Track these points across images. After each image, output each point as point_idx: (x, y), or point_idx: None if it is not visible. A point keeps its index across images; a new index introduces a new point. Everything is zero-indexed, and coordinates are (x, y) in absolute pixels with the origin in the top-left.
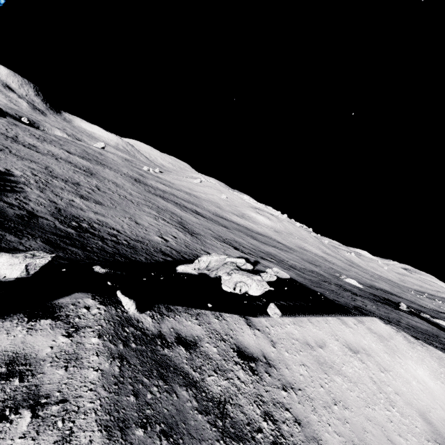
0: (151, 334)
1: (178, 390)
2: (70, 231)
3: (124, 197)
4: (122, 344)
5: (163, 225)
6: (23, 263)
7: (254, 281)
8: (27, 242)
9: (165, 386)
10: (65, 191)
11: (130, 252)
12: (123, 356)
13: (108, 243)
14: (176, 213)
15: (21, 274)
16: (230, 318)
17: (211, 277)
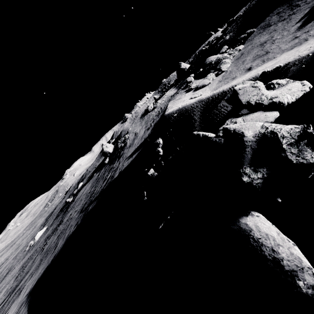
0: None
1: None
2: None
3: None
4: None
5: None
6: None
7: (253, 82)
8: None
9: None
10: None
11: None
12: None
13: None
14: None
15: None
16: None
17: None
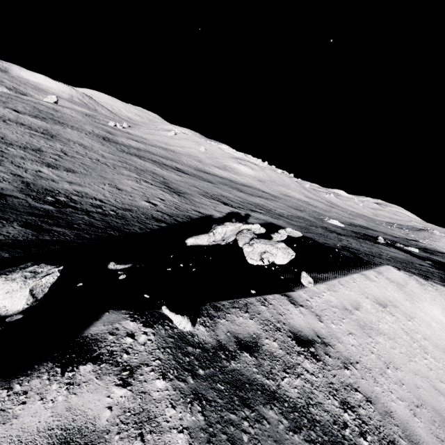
0: (211, 348)
1: (264, 412)
2: (48, 209)
3: (96, 161)
4: (190, 376)
5: (147, 188)
6: (25, 287)
7: (279, 249)
8: (3, 229)
9: (252, 415)
10: (27, 161)
11: (121, 223)
12: (198, 393)
13: (94, 217)
14: (157, 173)
15: (27, 303)
16: (274, 300)
17: (222, 244)
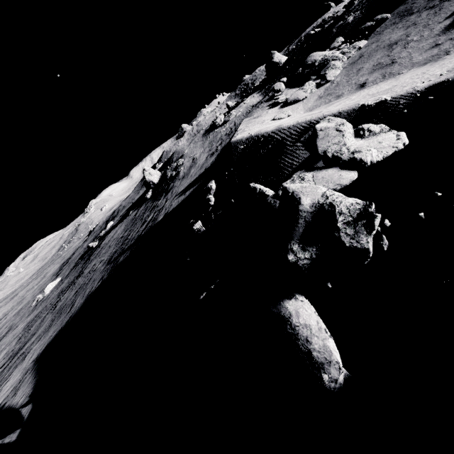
0: None
1: None
2: None
3: None
4: None
5: None
6: None
7: (341, 121)
8: None
9: None
10: None
11: None
12: None
13: None
14: None
15: None
16: None
17: None
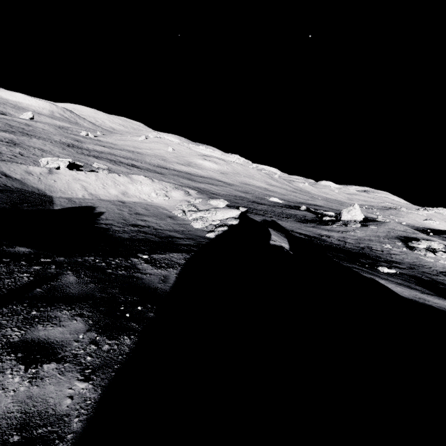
0: None
1: None
2: None
3: None
4: None
5: None
6: None
7: (62, 162)
8: None
9: None
10: None
11: None
12: None
13: None
14: None
15: None
16: (31, 166)
17: None
